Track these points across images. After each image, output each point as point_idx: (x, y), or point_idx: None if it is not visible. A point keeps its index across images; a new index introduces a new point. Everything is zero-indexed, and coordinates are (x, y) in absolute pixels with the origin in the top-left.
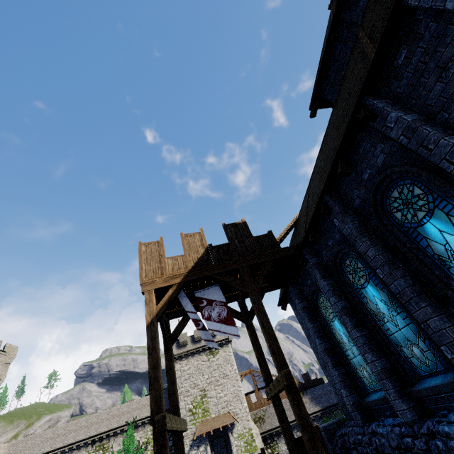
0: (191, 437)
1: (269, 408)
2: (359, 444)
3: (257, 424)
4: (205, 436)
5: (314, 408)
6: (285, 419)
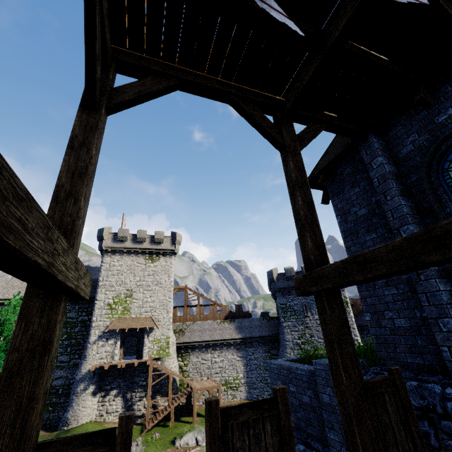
0: (103, 329)
1: (193, 324)
2: (451, 417)
3: (175, 335)
4: (118, 332)
5: (236, 335)
6: (348, 340)
